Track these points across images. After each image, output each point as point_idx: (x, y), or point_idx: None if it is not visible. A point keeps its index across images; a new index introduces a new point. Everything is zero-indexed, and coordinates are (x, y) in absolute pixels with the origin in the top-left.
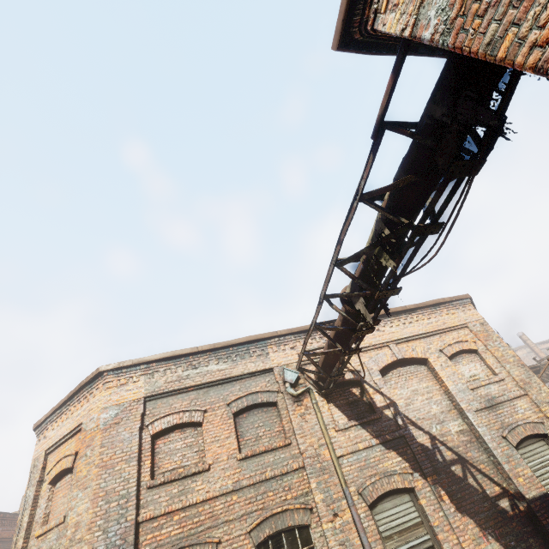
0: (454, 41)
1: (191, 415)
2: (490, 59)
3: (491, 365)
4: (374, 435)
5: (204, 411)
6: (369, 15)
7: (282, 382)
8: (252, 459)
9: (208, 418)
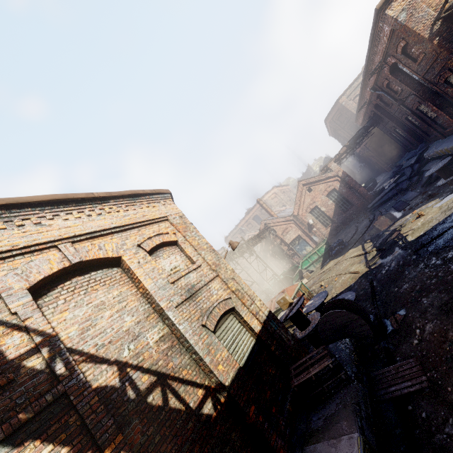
0: None
1: None
2: None
3: (190, 254)
4: None
5: None
6: None
7: None
8: None
9: None
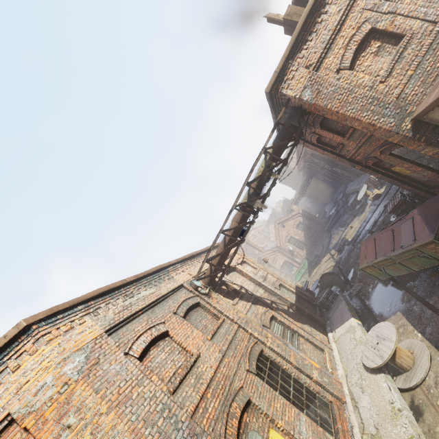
0: (315, 102)
1: (158, 329)
2: (325, 108)
3: (253, 265)
4: (247, 301)
5: (164, 322)
6: (279, 87)
7: (194, 290)
8: (215, 335)
9: (169, 327)
